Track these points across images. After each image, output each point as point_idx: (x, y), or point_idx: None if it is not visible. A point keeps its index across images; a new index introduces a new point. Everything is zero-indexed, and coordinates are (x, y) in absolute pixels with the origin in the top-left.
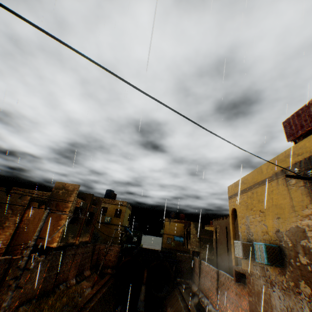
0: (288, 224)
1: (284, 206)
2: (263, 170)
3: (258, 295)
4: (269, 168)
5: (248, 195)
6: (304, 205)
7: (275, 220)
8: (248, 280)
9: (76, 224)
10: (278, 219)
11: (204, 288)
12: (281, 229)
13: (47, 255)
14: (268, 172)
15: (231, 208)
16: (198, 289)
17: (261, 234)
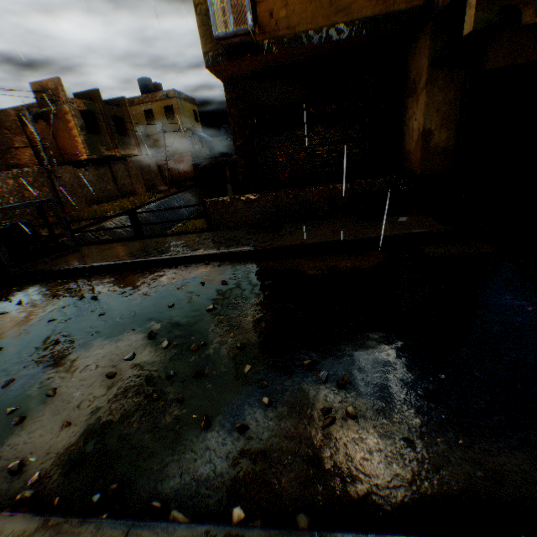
0: None
1: None
2: None
3: None
4: None
5: None
6: None
7: None
8: None
9: (102, 135)
10: None
11: None
12: None
13: (87, 168)
14: None
15: None
16: None
17: None
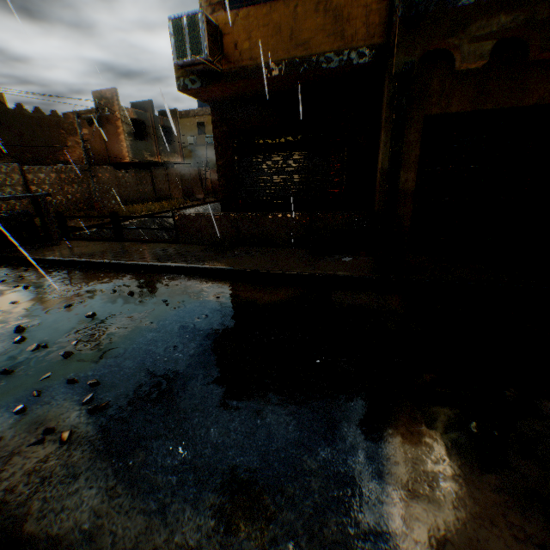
0: None
1: None
2: None
3: None
4: None
5: None
6: None
7: None
8: None
9: (148, 142)
10: None
11: None
12: None
13: (127, 170)
14: None
15: None
16: None
17: None
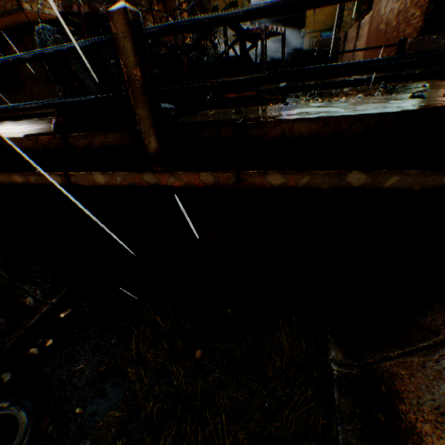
0: None
1: None
2: None
3: (376, 3)
4: None
5: None
6: None
7: None
8: None
9: None
10: None
11: (345, 60)
12: None
13: None
14: None
15: None
16: None
17: None
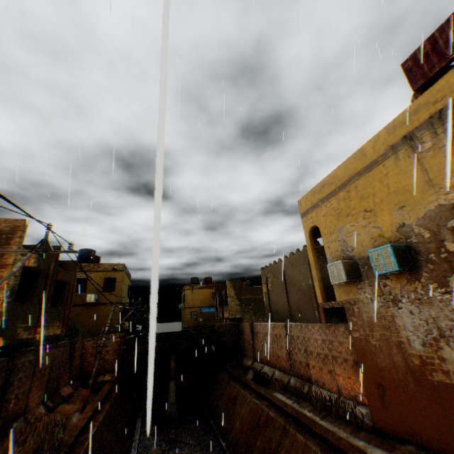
0: (422, 208)
1: (412, 186)
2: (367, 151)
3: (370, 325)
4: (379, 144)
5: (340, 197)
6: (453, 170)
7: (395, 212)
8: (351, 312)
9: (32, 304)
10: (402, 208)
11: (265, 356)
12: (408, 221)
13: None
14: (377, 150)
15: (308, 228)
16: (253, 362)
17: (370, 241)
